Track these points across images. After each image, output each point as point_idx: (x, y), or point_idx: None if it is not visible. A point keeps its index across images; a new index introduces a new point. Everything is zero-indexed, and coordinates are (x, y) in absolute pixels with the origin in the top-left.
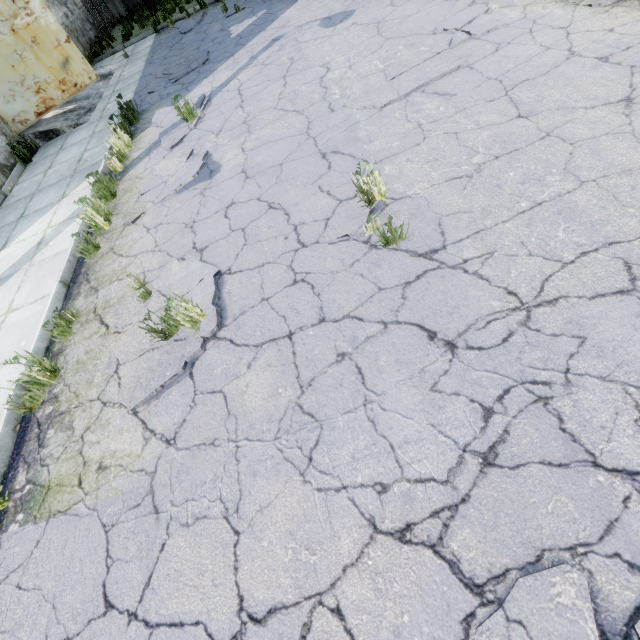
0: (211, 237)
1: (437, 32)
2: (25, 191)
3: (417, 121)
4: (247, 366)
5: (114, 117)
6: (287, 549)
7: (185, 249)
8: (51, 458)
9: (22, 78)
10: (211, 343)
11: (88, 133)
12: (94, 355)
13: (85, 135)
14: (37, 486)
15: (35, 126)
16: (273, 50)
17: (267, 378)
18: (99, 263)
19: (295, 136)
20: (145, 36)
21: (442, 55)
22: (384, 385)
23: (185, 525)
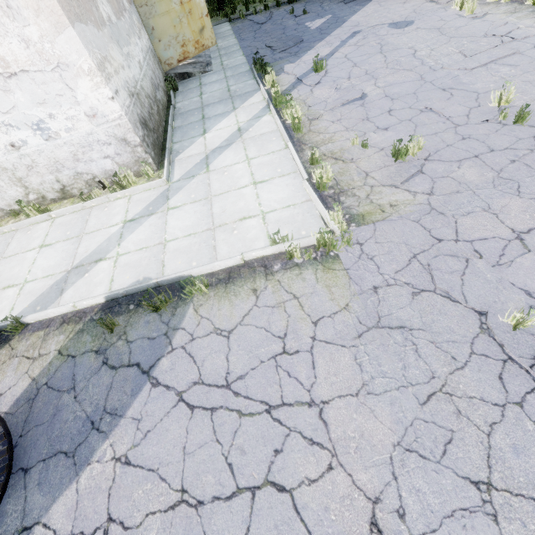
0: (388, 124)
1: (487, 36)
2: (191, 106)
3: (500, 76)
4: (457, 168)
5: (238, 69)
6: (525, 215)
7: (372, 129)
8: (353, 206)
9: (177, 35)
10: (426, 162)
11: (221, 77)
12: (346, 170)
13: (219, 78)
14: (354, 215)
15: (173, 69)
16: (359, 38)
17: (473, 170)
18: (306, 137)
19: (415, 81)
20: (219, 23)
21: (500, 47)
22: None
23: (463, 215)
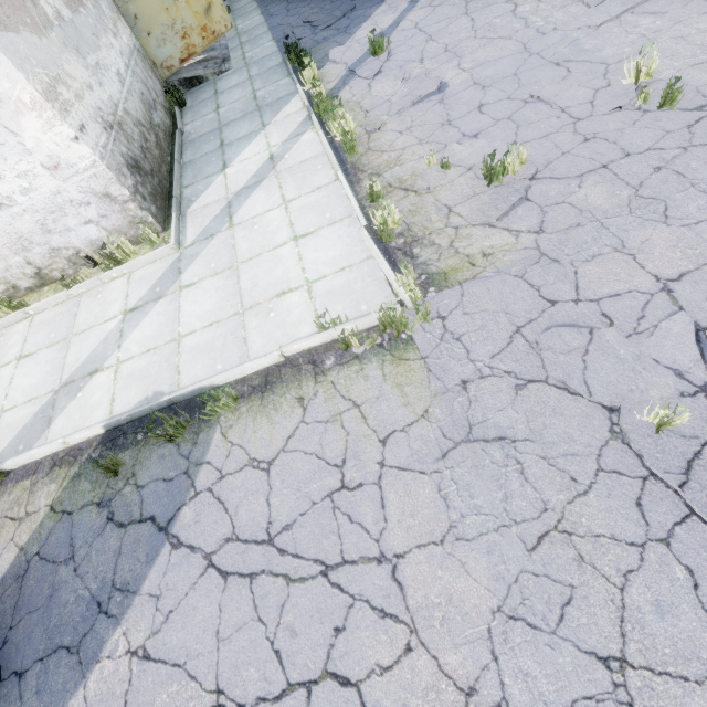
0: (478, 127)
1: None
2: (204, 128)
3: (639, 33)
4: (578, 187)
5: (267, 62)
6: (675, 252)
7: (456, 138)
8: (431, 261)
9: (173, 22)
10: (533, 182)
11: (243, 77)
12: (420, 206)
13: (240, 79)
14: (432, 274)
15: (176, 74)
16: None
17: (601, 189)
18: (364, 159)
19: (515, 55)
20: None
21: None
22: (702, 175)
23: (586, 261)
